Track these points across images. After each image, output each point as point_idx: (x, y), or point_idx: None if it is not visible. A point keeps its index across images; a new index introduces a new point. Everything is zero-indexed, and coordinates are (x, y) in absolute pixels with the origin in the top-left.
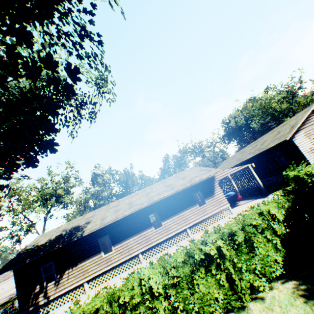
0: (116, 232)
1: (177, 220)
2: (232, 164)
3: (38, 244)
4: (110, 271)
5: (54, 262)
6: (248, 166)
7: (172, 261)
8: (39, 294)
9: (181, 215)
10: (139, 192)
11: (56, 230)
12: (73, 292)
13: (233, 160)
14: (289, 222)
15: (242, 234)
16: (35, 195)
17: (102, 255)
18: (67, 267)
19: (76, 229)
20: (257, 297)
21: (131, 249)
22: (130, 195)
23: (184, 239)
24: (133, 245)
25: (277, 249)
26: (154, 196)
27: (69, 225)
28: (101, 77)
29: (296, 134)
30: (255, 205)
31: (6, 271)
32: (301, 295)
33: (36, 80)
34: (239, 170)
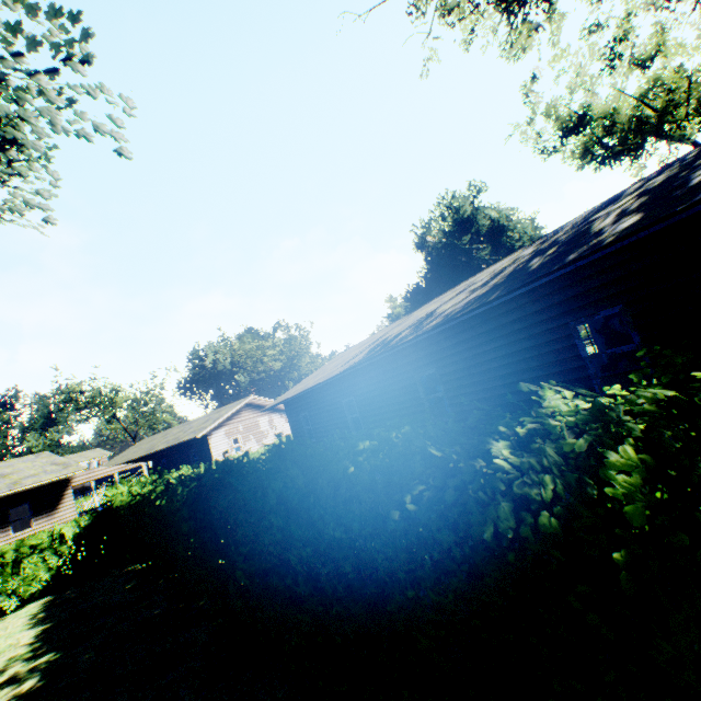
0: None
1: None
2: (139, 454)
3: None
4: None
5: None
6: (144, 465)
7: None
8: None
9: None
10: None
11: None
12: None
13: (147, 446)
14: (80, 541)
15: (12, 554)
16: None
17: None
18: None
19: None
20: (2, 619)
21: None
22: None
23: None
24: None
25: (52, 568)
26: None
27: None
28: None
29: (216, 430)
30: None
31: None
32: (44, 603)
33: None
34: (134, 469)
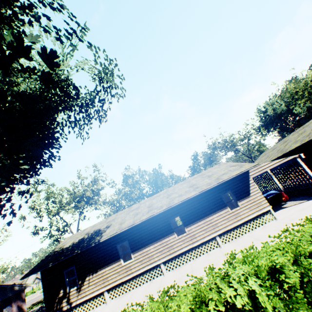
0: (134, 238)
1: (203, 225)
2: (272, 157)
3: (63, 247)
4: (130, 281)
5: (76, 267)
6: (295, 157)
7: (172, 310)
8: (63, 299)
9: (208, 220)
10: (161, 193)
11: (81, 233)
12: (94, 300)
13: (273, 152)
14: None
15: (295, 273)
16: (67, 197)
17: (122, 263)
18: (88, 273)
19: (96, 234)
20: None
21: (151, 258)
22: (152, 196)
23: (214, 248)
24: (154, 253)
25: None
26: (175, 198)
27: (92, 228)
28: (103, 70)
29: None
30: (310, 208)
31: (32, 273)
32: None
33: (8, 71)
34: (282, 164)
